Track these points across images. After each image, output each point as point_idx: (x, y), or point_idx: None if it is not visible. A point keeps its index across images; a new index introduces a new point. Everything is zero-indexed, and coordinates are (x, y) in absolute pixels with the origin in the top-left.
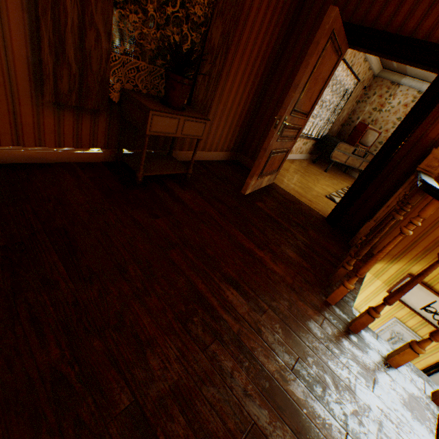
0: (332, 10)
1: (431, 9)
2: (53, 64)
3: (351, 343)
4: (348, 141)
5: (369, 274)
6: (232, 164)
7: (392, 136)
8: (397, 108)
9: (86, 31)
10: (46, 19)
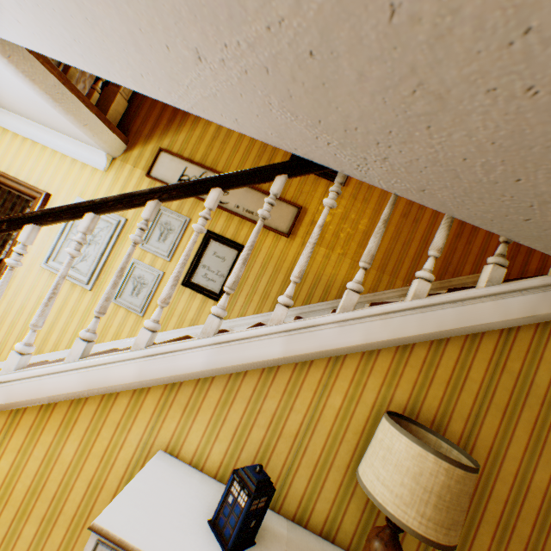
0: None
1: None
2: None
3: None
4: None
5: (129, 165)
6: None
7: None
8: None
9: None
10: None
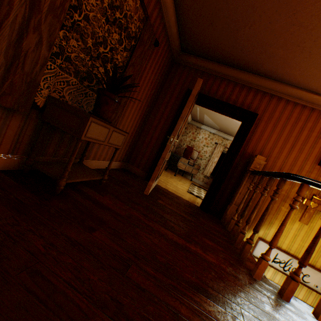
0: (200, 80)
1: (232, 92)
2: None
3: (296, 315)
4: (184, 156)
5: None
6: (124, 171)
7: (230, 151)
8: (202, 140)
9: (28, 32)
10: None
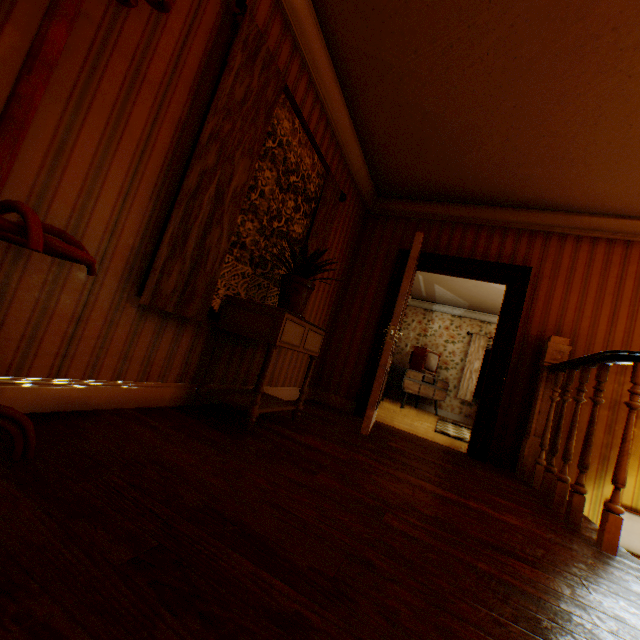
0: (419, 234)
1: (476, 241)
2: (165, 256)
3: None
4: (411, 368)
5: None
6: (315, 403)
7: (498, 338)
8: (440, 331)
9: (212, 227)
10: (179, 209)
